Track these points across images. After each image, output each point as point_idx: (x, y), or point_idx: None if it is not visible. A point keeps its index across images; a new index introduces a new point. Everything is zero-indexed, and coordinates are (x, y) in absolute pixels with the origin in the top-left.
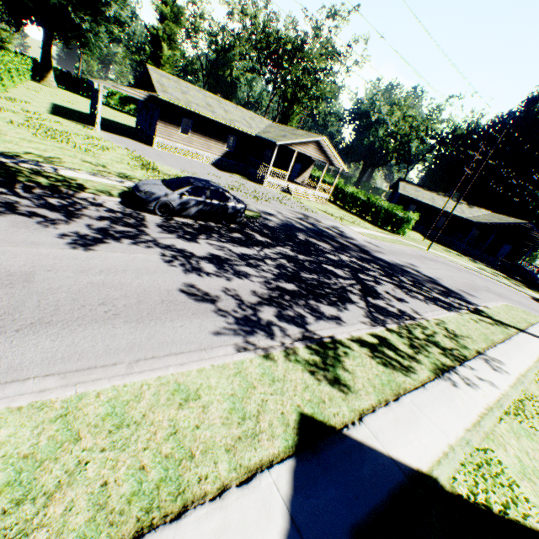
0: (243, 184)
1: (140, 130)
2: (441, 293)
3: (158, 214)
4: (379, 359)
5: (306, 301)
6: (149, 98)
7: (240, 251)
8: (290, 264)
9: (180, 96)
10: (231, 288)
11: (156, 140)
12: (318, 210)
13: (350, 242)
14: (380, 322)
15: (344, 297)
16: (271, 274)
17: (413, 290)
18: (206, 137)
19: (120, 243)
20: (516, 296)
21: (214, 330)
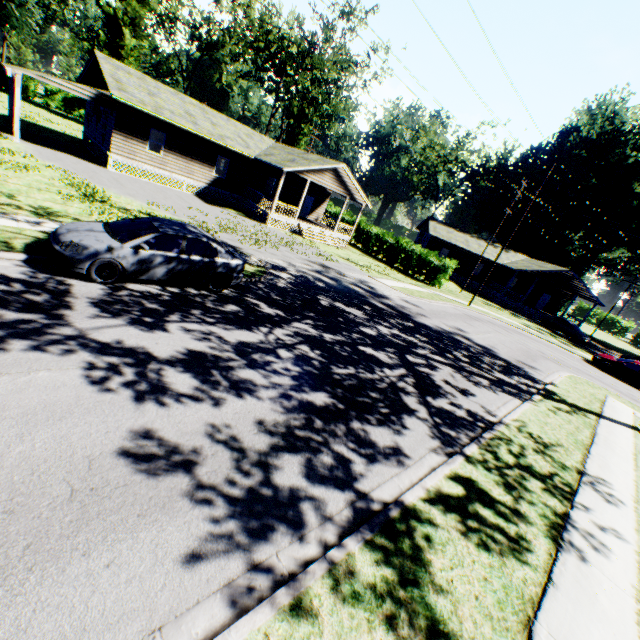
0: (240, 222)
1: (89, 143)
2: (503, 370)
3: (97, 280)
4: (477, 534)
5: (347, 426)
6: (98, 98)
7: (237, 338)
8: (316, 353)
9: (146, 98)
10: (222, 423)
11: (111, 158)
12: (339, 258)
13: (385, 302)
14: (454, 444)
15: (398, 404)
16: (289, 378)
17: (474, 372)
18: (187, 158)
19: (1, 352)
20: (570, 359)
21: (186, 552)
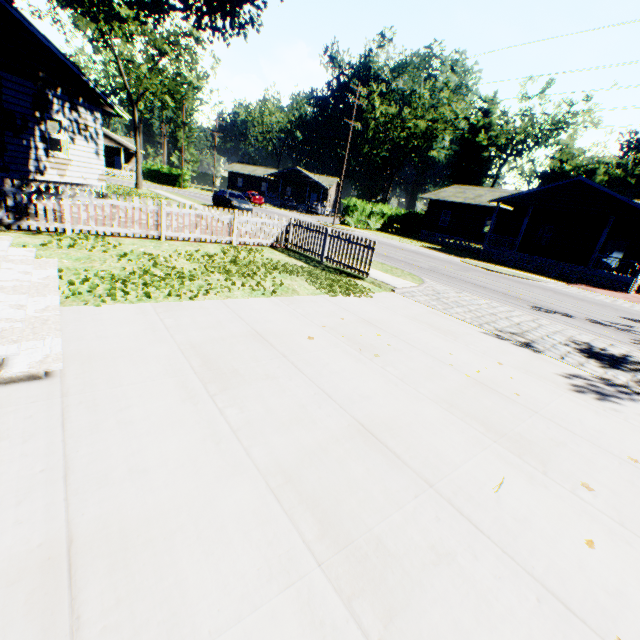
0: None
1: None
2: None
3: None
4: None
5: None
6: None
7: None
8: None
9: None
10: None
11: None
12: None
13: None
14: None
15: None
16: None
17: None
18: None
19: None
20: (208, 197)
21: None
